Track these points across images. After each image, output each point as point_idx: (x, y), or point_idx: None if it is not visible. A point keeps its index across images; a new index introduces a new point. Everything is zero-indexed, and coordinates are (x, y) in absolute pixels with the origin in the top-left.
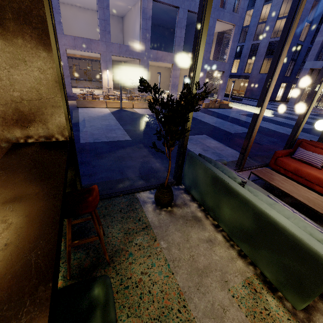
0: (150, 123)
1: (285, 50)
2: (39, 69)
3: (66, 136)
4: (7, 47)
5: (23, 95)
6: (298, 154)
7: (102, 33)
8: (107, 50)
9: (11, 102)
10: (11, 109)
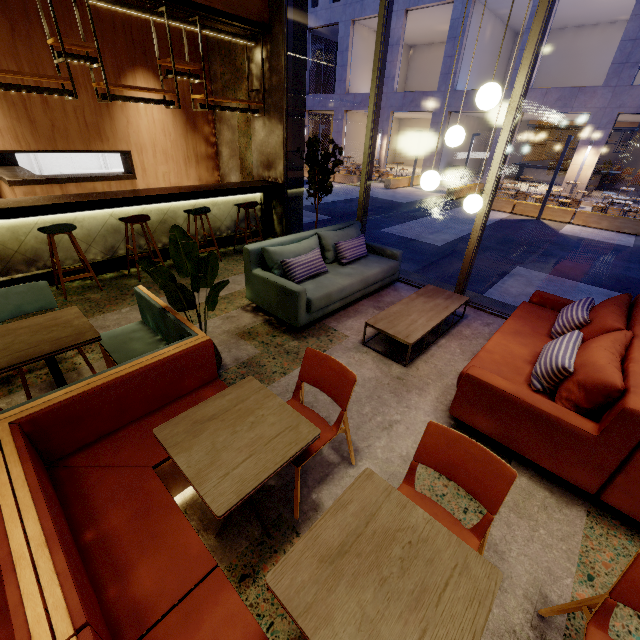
0: (534, 245)
1: (519, 78)
2: (277, 136)
3: (282, 180)
4: (270, 125)
5: (271, 151)
6: (565, 306)
7: (614, 70)
8: (611, 104)
9: (267, 155)
10: (266, 159)
